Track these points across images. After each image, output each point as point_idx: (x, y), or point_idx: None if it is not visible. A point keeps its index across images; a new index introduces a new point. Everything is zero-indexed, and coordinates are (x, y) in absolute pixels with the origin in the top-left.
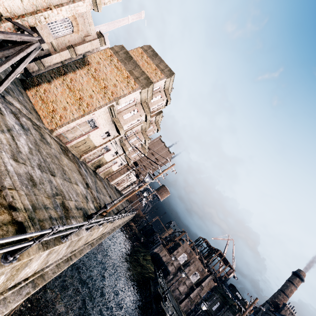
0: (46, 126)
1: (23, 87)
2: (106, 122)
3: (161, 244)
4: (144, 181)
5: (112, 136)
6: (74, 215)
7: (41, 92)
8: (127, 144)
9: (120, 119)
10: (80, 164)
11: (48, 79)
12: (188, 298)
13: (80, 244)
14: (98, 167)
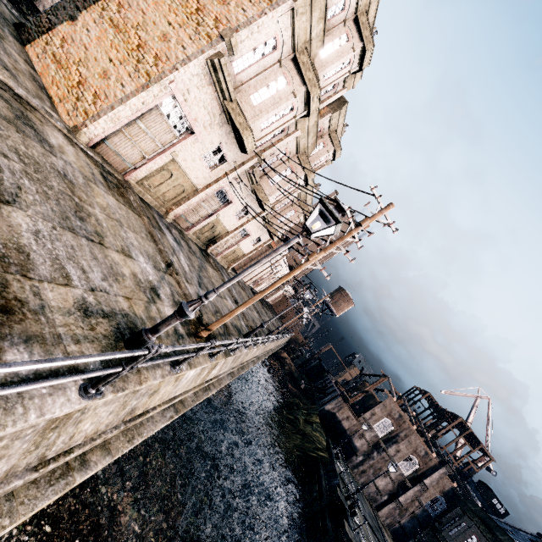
0: (64, 120)
1: (20, 40)
2: (211, 116)
3: (339, 397)
4: (308, 232)
5: (231, 162)
6: (47, 332)
7: (55, 45)
8: (267, 188)
9: (242, 106)
10: (163, 225)
11: (70, 14)
12: (395, 503)
13: (96, 427)
14: (210, 243)
